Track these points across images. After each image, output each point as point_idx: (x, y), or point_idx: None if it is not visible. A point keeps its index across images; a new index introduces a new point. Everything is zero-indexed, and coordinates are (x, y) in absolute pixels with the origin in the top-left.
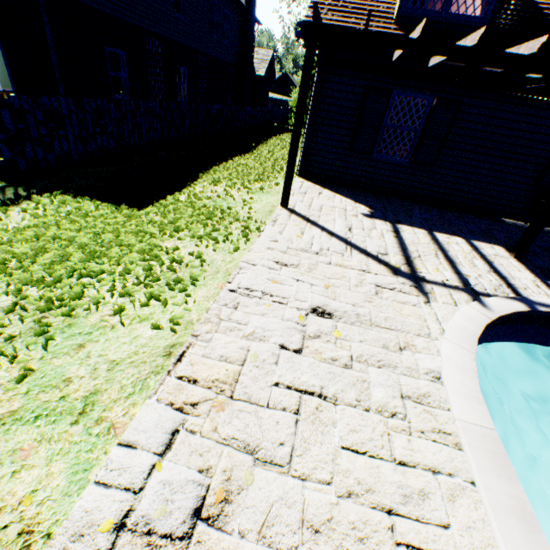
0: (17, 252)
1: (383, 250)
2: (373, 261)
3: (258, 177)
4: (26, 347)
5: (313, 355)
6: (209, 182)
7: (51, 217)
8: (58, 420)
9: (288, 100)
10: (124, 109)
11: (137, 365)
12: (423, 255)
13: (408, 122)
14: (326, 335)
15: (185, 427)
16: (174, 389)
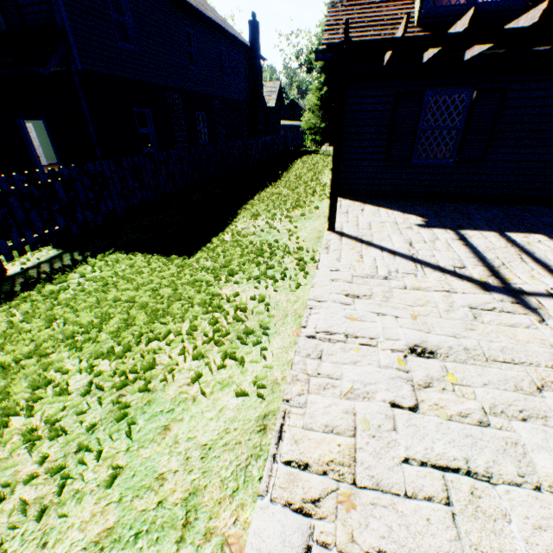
0: (83, 321)
1: (458, 263)
2: (453, 278)
3: (294, 204)
4: (109, 437)
5: (434, 411)
6: (248, 217)
7: (108, 279)
8: (161, 538)
9: (298, 124)
10: (158, 161)
11: (232, 448)
12: (506, 262)
13: (446, 121)
14: (438, 382)
15: (314, 539)
16: (285, 480)
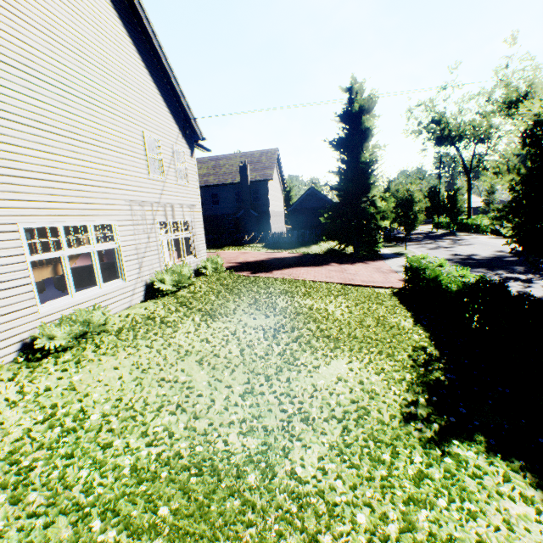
0: None
1: None
2: None
3: None
4: None
5: None
6: None
7: None
8: None
9: None
10: None
11: None
12: None
13: None
14: None
15: None
16: None
